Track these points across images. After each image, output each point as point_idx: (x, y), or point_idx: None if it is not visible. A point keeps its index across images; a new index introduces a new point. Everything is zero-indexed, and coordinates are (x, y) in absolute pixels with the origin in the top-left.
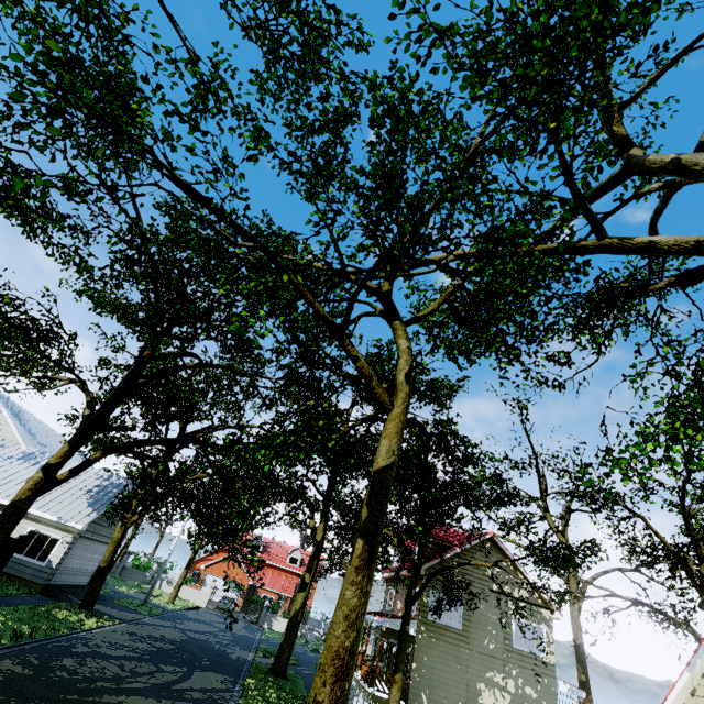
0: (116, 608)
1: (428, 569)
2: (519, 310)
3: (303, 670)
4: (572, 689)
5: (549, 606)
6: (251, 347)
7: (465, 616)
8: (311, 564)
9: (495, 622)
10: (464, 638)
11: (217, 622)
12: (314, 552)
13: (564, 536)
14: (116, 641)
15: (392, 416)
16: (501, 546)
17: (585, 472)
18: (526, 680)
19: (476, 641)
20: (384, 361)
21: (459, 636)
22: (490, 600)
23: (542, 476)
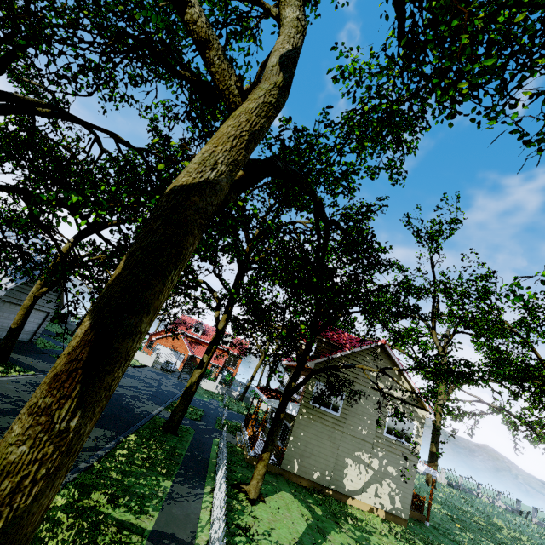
0: (46, 361)
1: (317, 364)
2: (510, 1)
3: (201, 425)
4: (429, 469)
5: (424, 407)
6: (90, 66)
7: (345, 406)
8: (210, 348)
9: (372, 413)
10: (341, 423)
11: (151, 378)
12: (214, 338)
13: (444, 350)
14: (2, 392)
15: (235, 112)
16: (390, 353)
17: (519, 286)
18: (390, 461)
19: (351, 427)
20: (302, 164)
21: (336, 421)
22: (370, 395)
23: (436, 302)
